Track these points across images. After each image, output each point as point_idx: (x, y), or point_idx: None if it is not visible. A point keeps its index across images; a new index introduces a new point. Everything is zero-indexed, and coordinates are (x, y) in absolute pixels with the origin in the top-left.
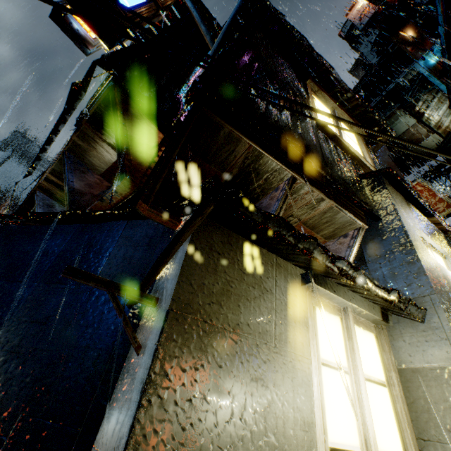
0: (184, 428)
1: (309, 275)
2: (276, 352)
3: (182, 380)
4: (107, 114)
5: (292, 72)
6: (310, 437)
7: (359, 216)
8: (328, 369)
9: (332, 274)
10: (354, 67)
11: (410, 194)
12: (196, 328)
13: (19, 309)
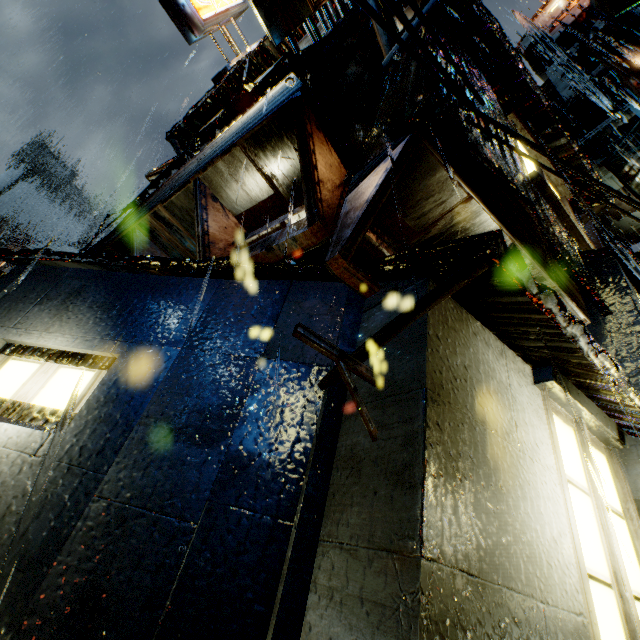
0: (462, 521)
1: (548, 372)
2: (521, 458)
3: (451, 469)
4: (277, 134)
5: (496, 101)
6: (563, 558)
7: (580, 307)
8: (571, 487)
9: (588, 371)
10: None
11: None
12: (451, 414)
13: (165, 378)
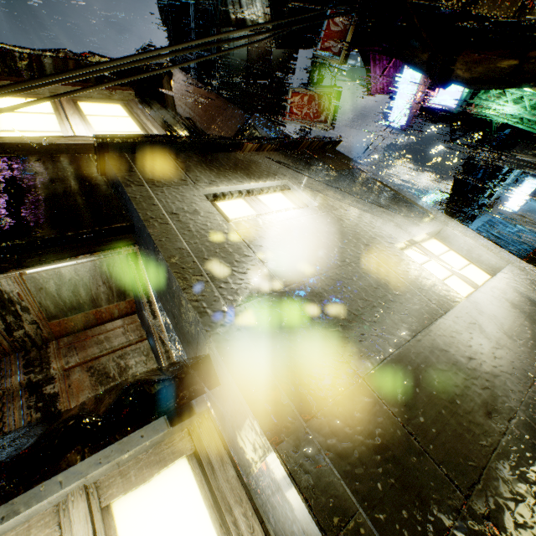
0: None
1: None
2: None
3: None
4: None
5: None
6: None
7: (110, 243)
8: None
9: None
10: (163, 17)
11: (178, 145)
12: None
13: None
